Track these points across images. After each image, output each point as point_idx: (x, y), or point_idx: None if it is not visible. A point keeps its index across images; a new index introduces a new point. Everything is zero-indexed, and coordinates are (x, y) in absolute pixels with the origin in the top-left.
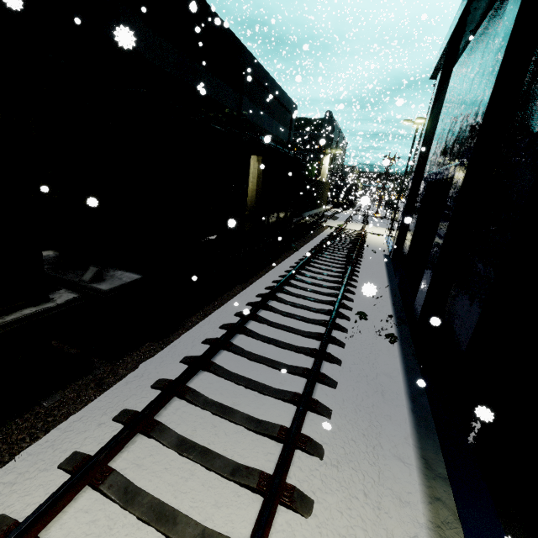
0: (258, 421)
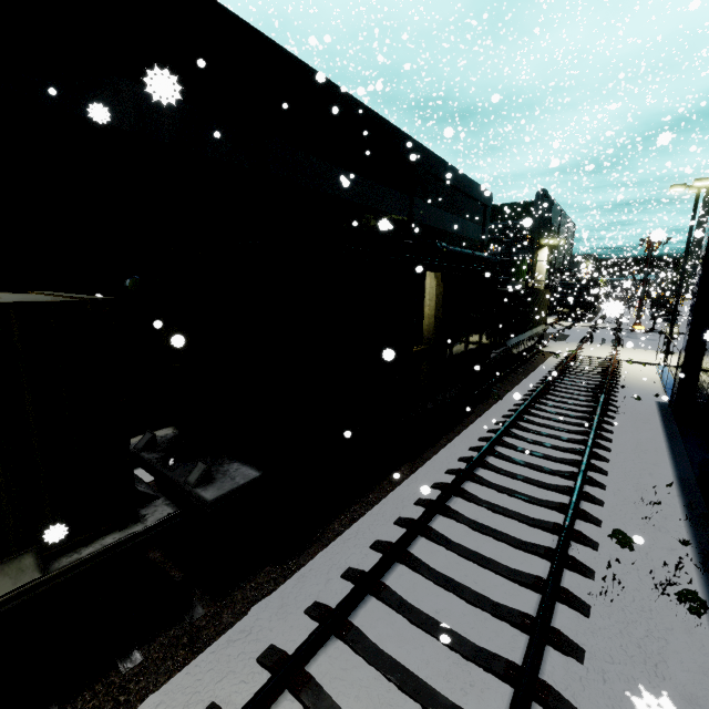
0: None
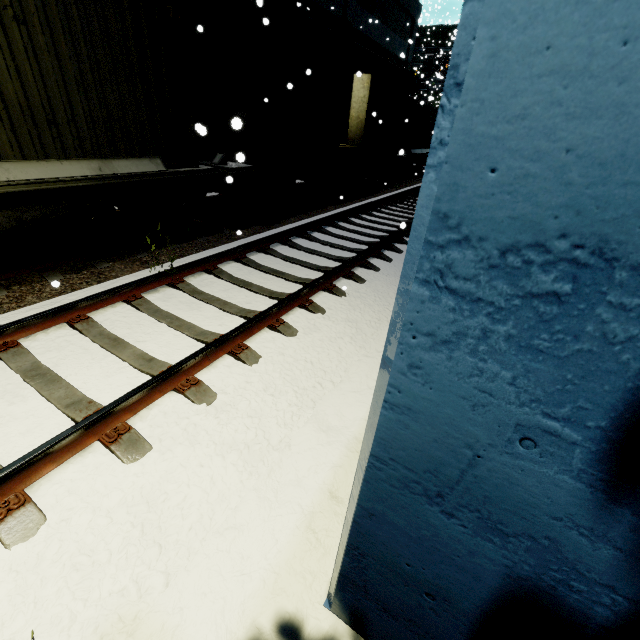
0: (337, 256)
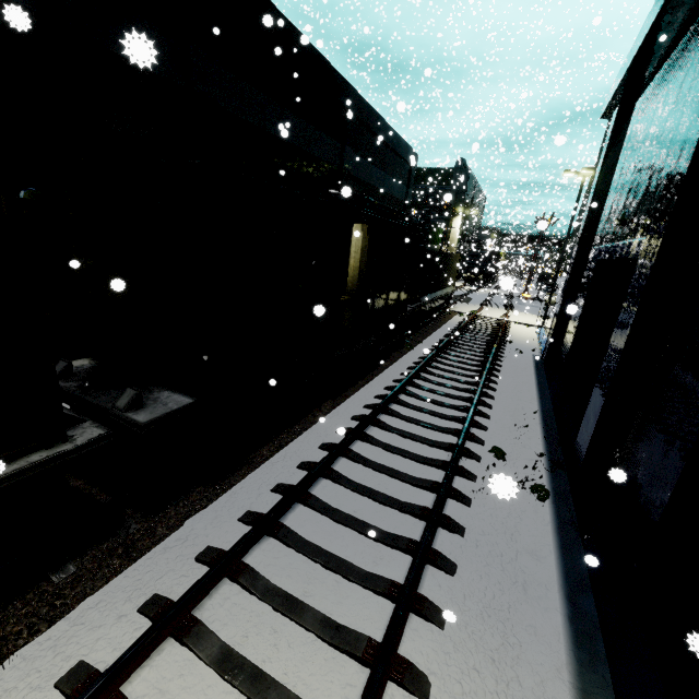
0: (337, 627)
